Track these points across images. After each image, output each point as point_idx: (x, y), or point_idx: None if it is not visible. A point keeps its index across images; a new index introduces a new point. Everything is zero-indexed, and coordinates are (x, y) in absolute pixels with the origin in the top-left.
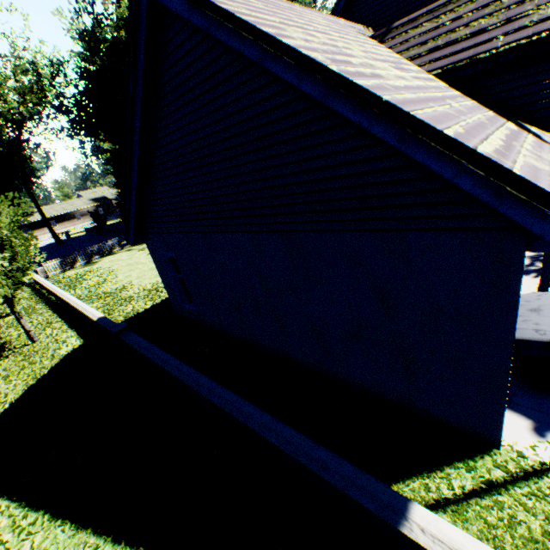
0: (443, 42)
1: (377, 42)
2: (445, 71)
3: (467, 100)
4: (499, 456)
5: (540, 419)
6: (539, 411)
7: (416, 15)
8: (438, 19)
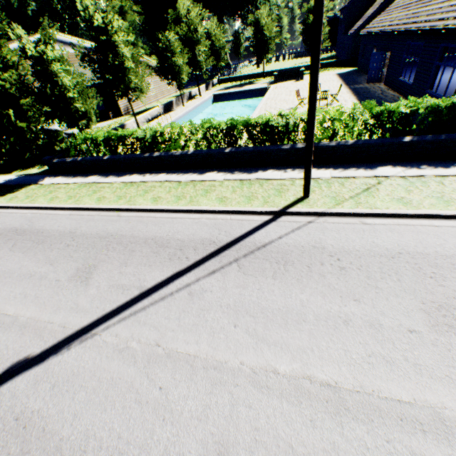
0: None
1: None
2: None
3: None
4: None
5: None
6: None
7: None
8: None
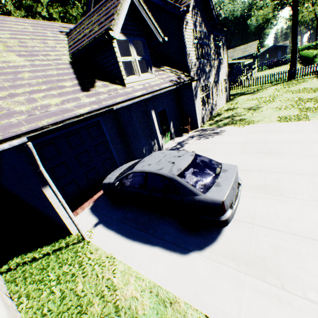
0: (77, 40)
1: (67, 37)
2: (73, 55)
3: (62, 71)
4: (70, 238)
5: (102, 219)
6: (106, 215)
7: (78, 24)
8: (81, 27)
